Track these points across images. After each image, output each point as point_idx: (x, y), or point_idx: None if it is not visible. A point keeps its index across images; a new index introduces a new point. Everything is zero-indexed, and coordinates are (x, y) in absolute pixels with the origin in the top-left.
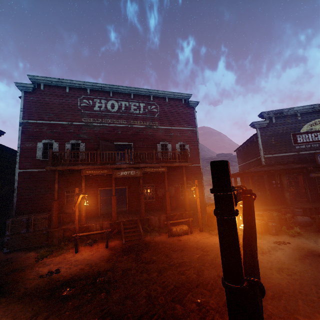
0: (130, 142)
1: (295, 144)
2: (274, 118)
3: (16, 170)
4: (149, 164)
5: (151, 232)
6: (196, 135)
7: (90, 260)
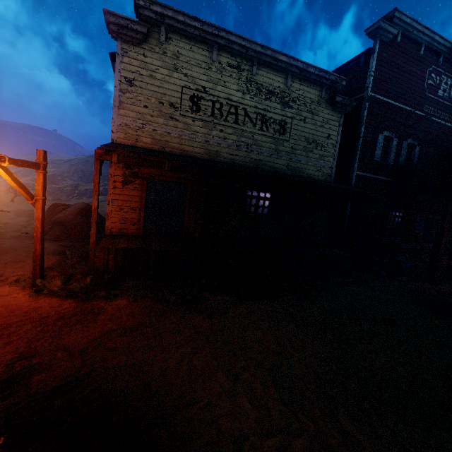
0: None
1: None
2: None
3: (354, 171)
4: None
5: None
6: None
7: None
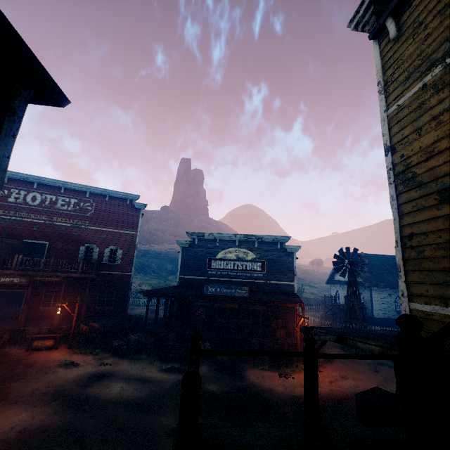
0: (46, 241)
1: (209, 269)
2: (198, 240)
3: None
4: (41, 273)
5: (18, 344)
6: (135, 240)
7: None
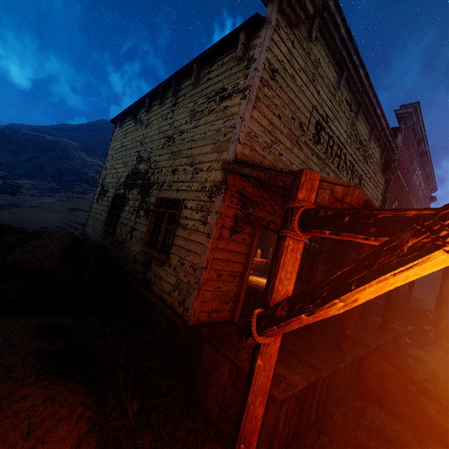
0: None
1: None
2: None
3: None
4: None
5: None
6: None
7: None
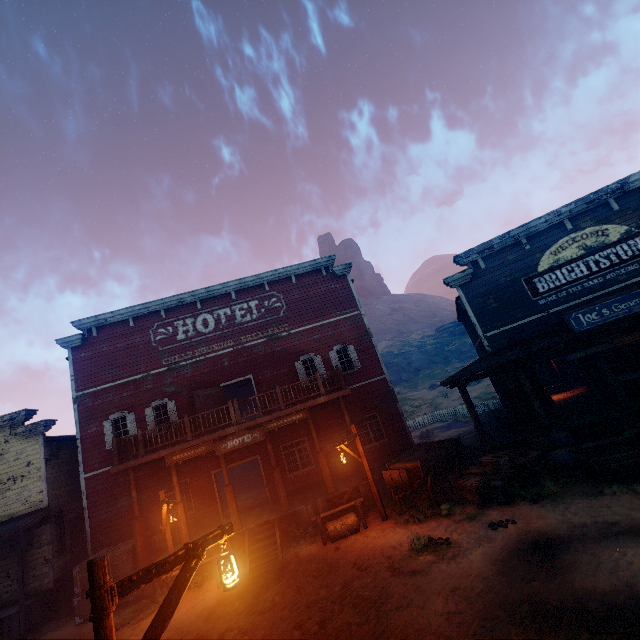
0: (248, 375)
1: (536, 297)
2: (482, 260)
3: (81, 476)
4: (274, 414)
5: (299, 538)
6: (363, 324)
7: (185, 620)
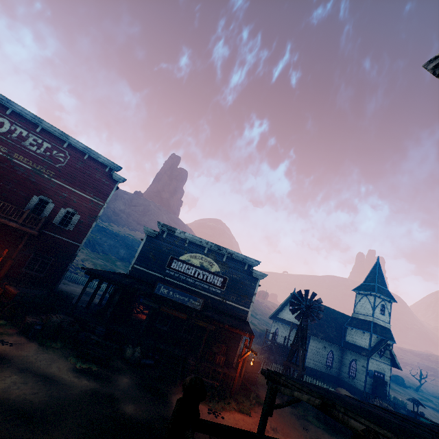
0: None
1: (168, 267)
2: (167, 234)
3: None
4: None
5: None
6: (99, 211)
7: None
